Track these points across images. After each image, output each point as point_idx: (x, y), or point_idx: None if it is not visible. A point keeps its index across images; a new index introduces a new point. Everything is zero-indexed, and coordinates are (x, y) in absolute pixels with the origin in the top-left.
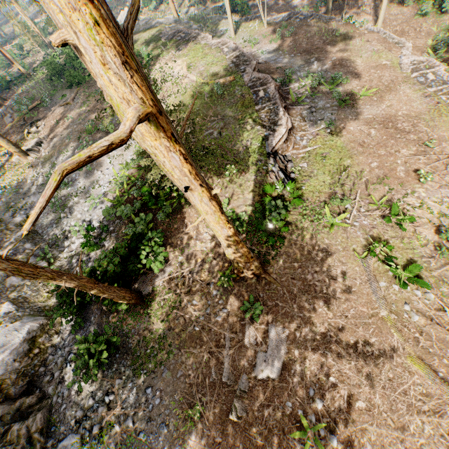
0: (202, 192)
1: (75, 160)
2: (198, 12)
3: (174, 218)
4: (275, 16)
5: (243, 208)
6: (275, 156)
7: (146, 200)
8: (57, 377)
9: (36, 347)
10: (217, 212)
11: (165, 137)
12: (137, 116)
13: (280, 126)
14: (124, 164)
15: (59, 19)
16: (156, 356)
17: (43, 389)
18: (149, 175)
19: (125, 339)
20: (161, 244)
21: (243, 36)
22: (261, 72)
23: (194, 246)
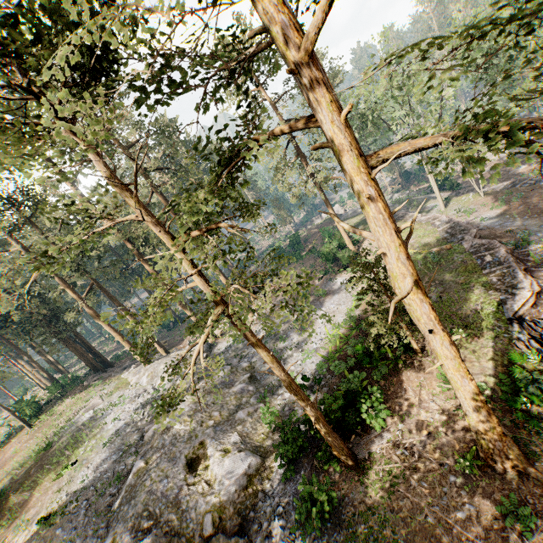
0: (443, 336)
1: (397, 298)
2: (402, 196)
3: (390, 380)
4: (493, 186)
5: (481, 378)
6: (519, 321)
7: (359, 358)
8: (265, 528)
9: (250, 486)
10: (457, 358)
11: (421, 293)
12: (412, 281)
13: (521, 289)
14: (335, 324)
15: (383, 245)
16: (377, 540)
17: (250, 537)
18: (370, 331)
19: (337, 507)
20: (381, 402)
21: (455, 207)
22: (483, 238)
23: (417, 415)
